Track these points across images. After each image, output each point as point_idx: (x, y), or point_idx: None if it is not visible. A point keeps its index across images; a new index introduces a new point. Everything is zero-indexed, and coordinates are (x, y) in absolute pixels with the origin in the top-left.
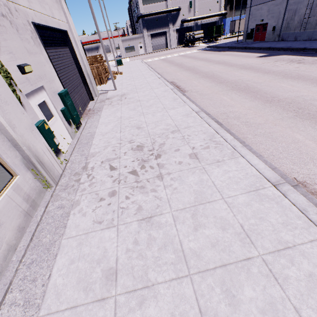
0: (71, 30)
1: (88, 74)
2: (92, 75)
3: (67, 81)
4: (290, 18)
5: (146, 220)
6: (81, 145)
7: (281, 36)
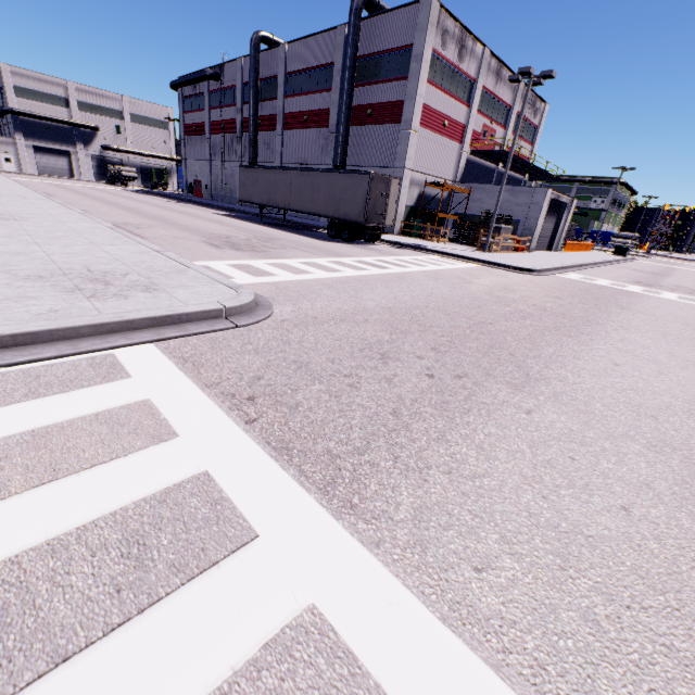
0: None
1: None
2: None
3: None
4: (216, 180)
5: None
6: None
7: (213, 196)
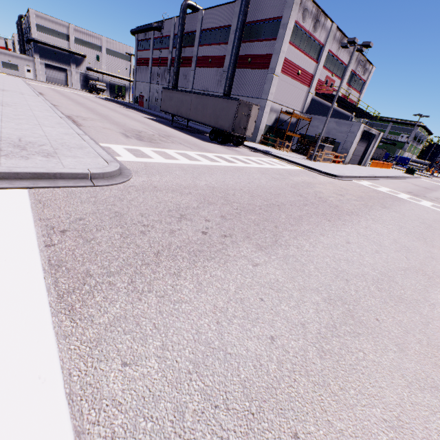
0: None
1: None
2: None
3: None
4: (152, 96)
5: None
6: None
7: (150, 106)
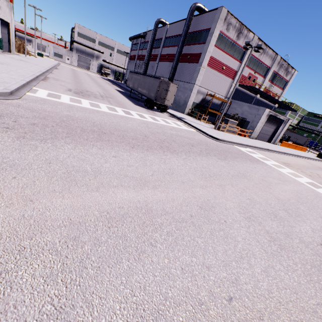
0: (12, 24)
1: (13, 42)
2: (15, 46)
3: (2, 37)
4: None
5: (16, 60)
6: (2, 54)
7: None
